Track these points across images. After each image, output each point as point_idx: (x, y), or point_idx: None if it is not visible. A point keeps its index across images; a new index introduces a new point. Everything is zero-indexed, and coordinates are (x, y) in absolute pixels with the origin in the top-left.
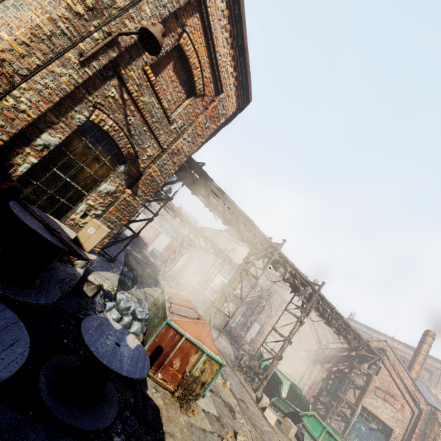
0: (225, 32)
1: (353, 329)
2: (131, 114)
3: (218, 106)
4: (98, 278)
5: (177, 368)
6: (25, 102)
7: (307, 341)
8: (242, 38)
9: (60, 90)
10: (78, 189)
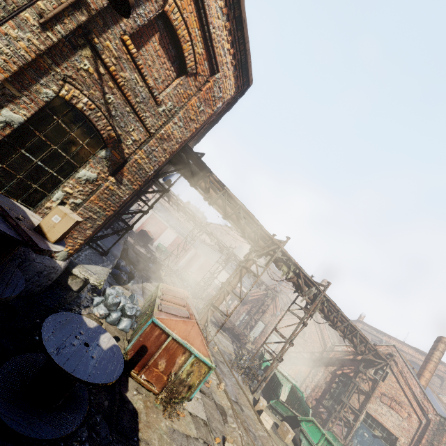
0: None
1: (359, 332)
2: (110, 91)
3: (213, 87)
4: (83, 271)
5: (162, 369)
6: None
7: (312, 342)
8: (239, 8)
9: (19, 57)
10: (52, 174)
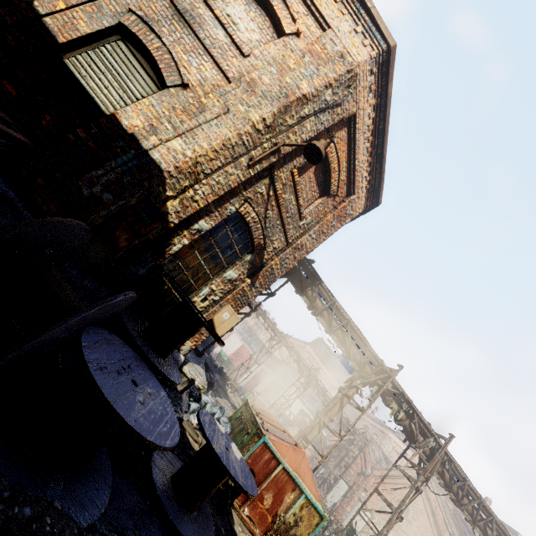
0: (367, 142)
1: (496, 520)
2: (271, 208)
3: (347, 206)
4: (192, 370)
5: (268, 506)
6: (200, 194)
7: (419, 527)
8: (381, 148)
9: (227, 186)
10: (207, 272)
